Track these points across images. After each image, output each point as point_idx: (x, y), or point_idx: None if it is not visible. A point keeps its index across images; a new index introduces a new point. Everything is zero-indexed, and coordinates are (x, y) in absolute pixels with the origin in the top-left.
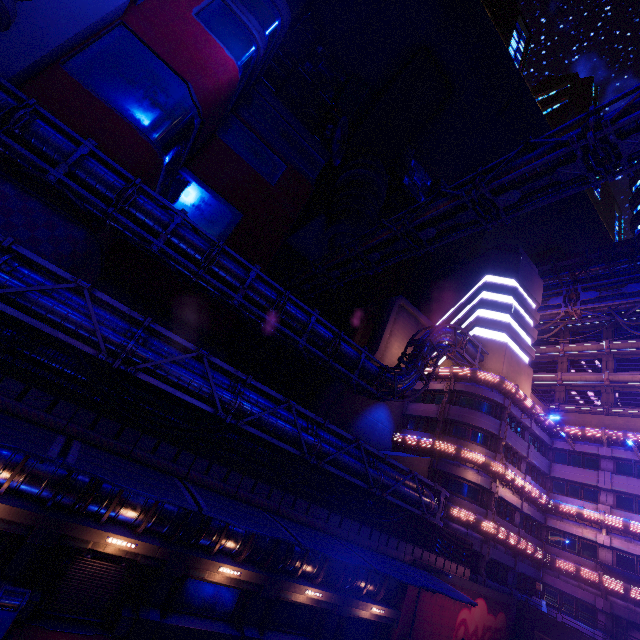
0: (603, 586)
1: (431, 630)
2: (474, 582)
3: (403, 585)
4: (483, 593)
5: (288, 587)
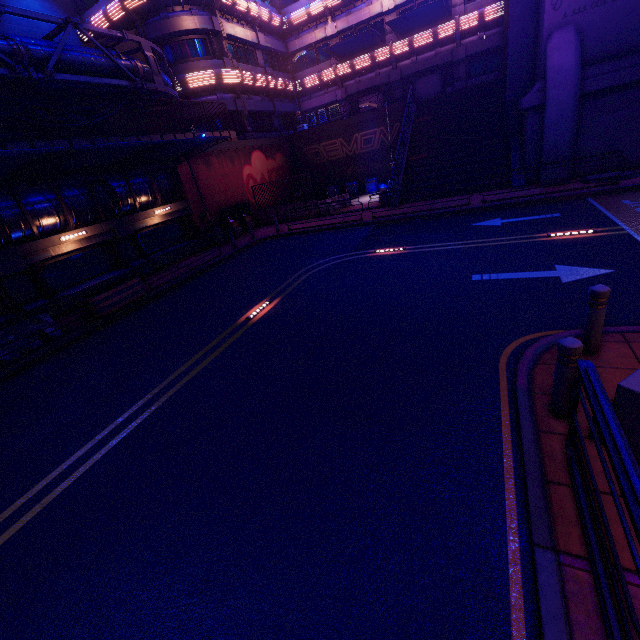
0: (338, 77)
1: (225, 198)
2: (244, 141)
3: (175, 178)
4: (255, 145)
5: (33, 249)
